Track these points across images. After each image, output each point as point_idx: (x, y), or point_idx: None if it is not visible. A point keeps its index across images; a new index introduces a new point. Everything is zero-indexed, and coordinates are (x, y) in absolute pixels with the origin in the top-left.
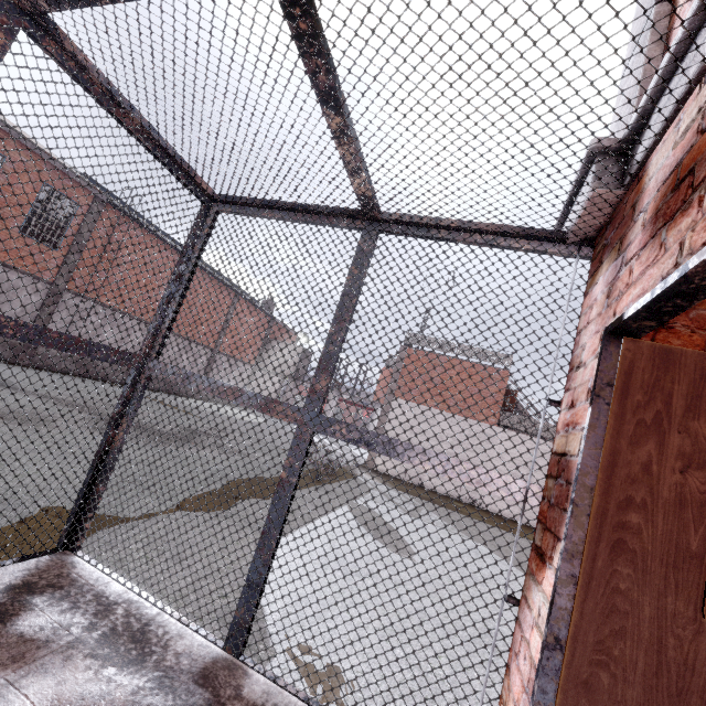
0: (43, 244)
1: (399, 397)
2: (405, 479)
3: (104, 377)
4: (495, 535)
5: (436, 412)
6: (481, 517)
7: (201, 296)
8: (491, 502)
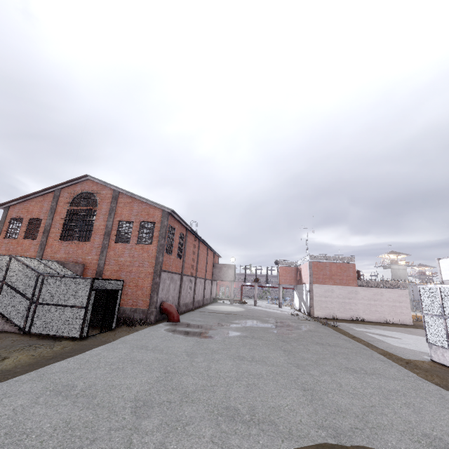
0: (180, 258)
1: (315, 283)
2: (329, 317)
3: (189, 309)
4: (389, 328)
5: (332, 286)
6: (372, 324)
7: (202, 255)
8: (365, 317)
